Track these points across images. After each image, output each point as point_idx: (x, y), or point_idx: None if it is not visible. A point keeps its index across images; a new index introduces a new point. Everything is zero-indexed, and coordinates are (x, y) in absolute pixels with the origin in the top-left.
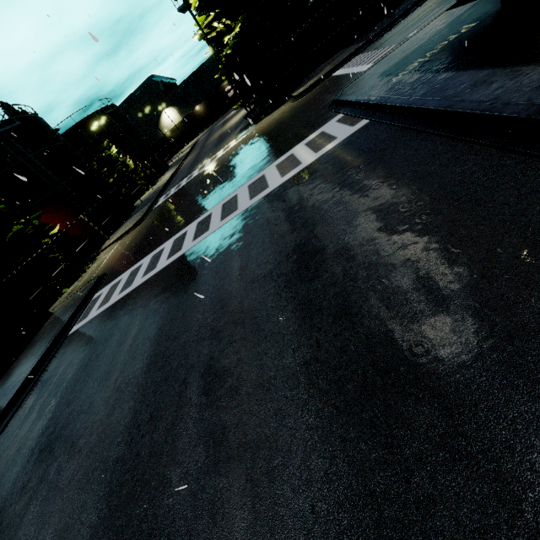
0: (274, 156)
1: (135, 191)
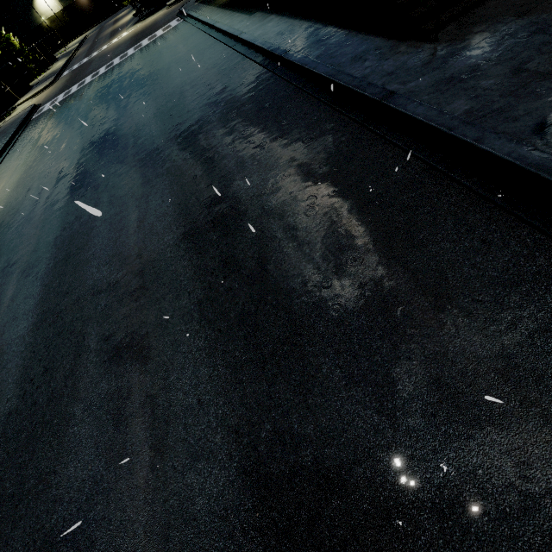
0: (148, 36)
1: (24, 75)
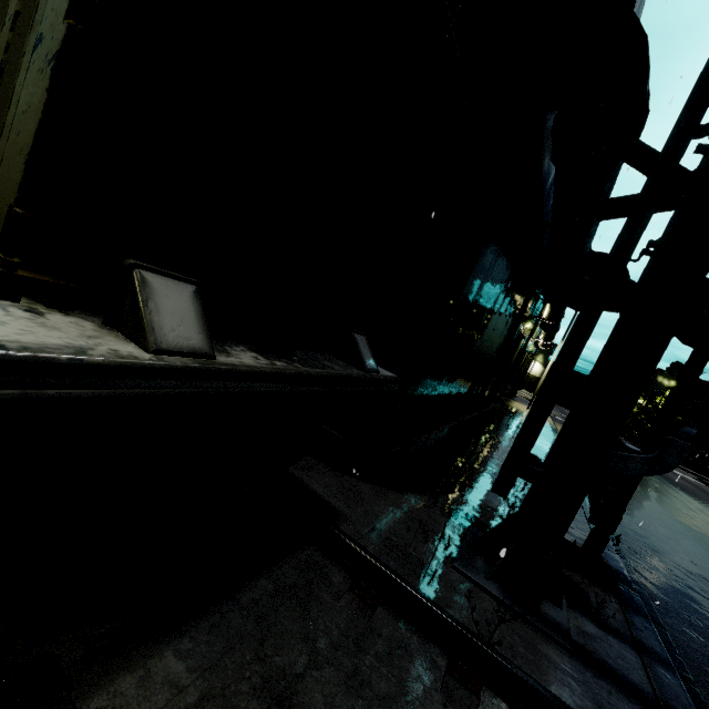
0: None
1: None
